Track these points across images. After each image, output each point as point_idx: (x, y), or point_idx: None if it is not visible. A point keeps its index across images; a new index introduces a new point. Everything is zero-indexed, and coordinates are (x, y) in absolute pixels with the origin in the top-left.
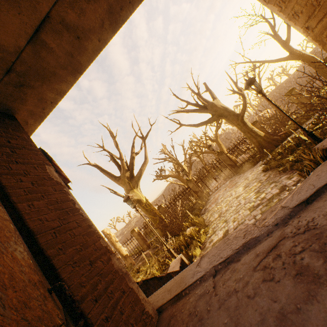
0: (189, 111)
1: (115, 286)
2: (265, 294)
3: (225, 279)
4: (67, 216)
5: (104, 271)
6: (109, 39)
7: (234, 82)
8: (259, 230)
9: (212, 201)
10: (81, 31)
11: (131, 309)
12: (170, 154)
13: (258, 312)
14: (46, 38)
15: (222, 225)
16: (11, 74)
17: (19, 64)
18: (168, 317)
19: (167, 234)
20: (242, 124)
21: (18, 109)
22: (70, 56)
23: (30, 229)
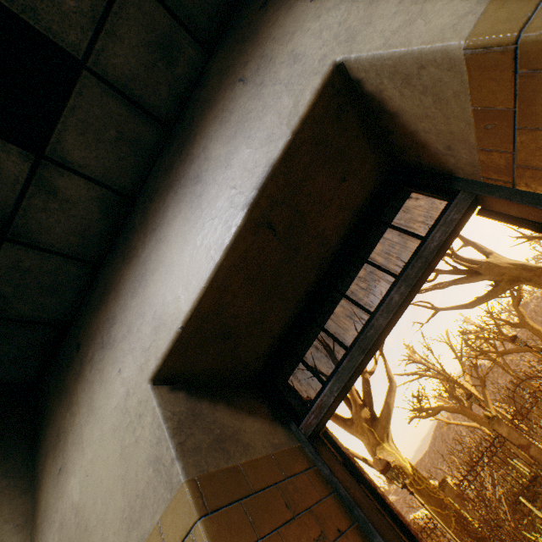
0: (445, 284)
1: None
2: None
3: None
4: None
5: None
6: (358, 271)
7: None
8: None
9: None
10: None
11: None
12: (426, 362)
13: None
14: None
15: None
16: None
17: None
18: None
19: None
20: None
21: None
22: None
23: None
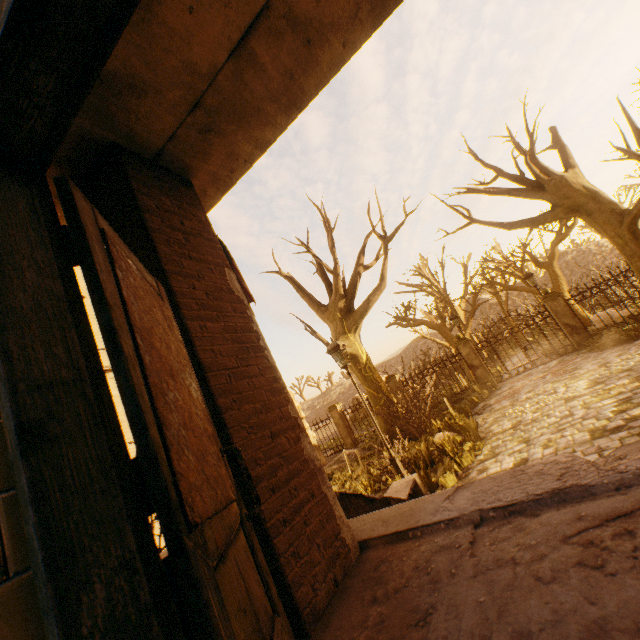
0: (498, 191)
1: (301, 482)
2: (576, 585)
3: (497, 536)
4: (246, 356)
5: (289, 453)
6: (362, 41)
7: (635, 129)
8: (600, 475)
9: (504, 394)
10: (315, 30)
11: (319, 524)
12: (433, 279)
13: (551, 608)
14: (257, 47)
15: (516, 447)
16: (197, 111)
17: (210, 95)
18: (376, 559)
19: (394, 431)
20: (629, 237)
21: (197, 170)
22: (288, 79)
23: (201, 362)
